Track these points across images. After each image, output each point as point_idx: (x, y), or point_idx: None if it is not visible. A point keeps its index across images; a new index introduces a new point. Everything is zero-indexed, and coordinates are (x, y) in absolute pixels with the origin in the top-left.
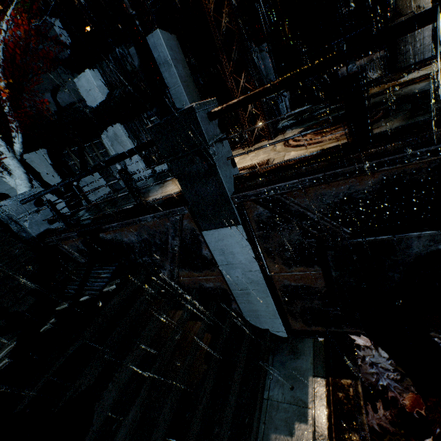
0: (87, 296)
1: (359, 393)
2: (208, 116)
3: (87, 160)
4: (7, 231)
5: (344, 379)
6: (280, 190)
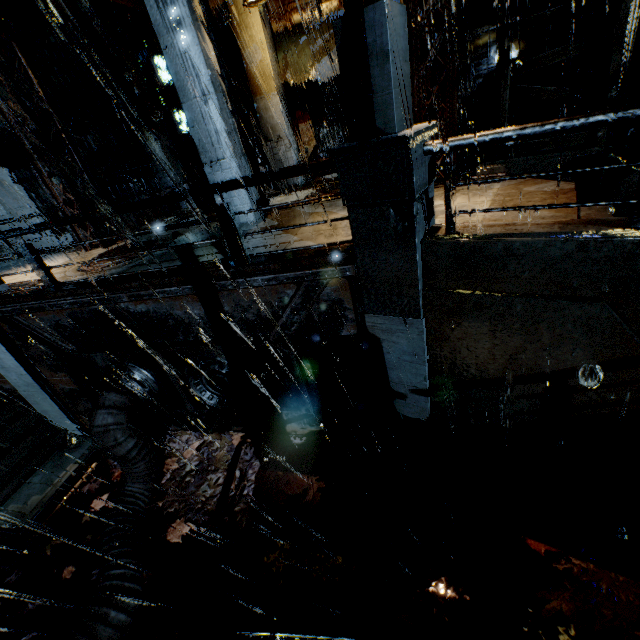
0: None
1: (90, 471)
2: None
3: None
4: None
5: (91, 462)
6: (5, 313)
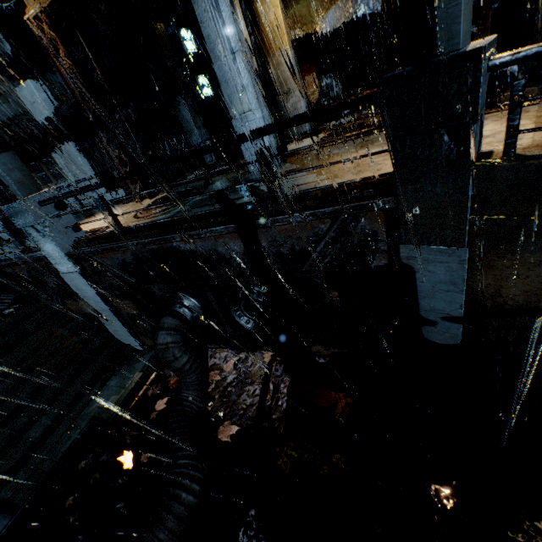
0: None
1: (152, 378)
2: (39, 204)
3: None
4: None
5: (151, 372)
6: (86, 254)
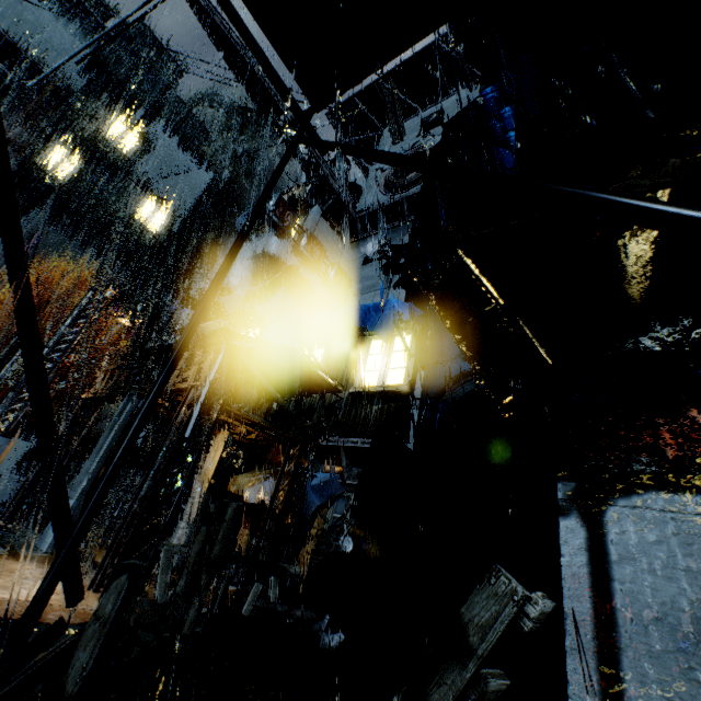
0: None
1: None
2: None
3: None
4: None
5: None
6: None
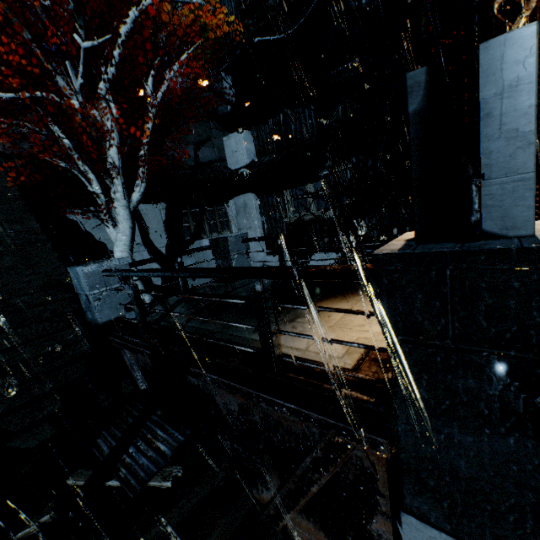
0: (120, 482)
1: None
2: None
3: (203, 226)
4: (74, 302)
5: None
6: None
